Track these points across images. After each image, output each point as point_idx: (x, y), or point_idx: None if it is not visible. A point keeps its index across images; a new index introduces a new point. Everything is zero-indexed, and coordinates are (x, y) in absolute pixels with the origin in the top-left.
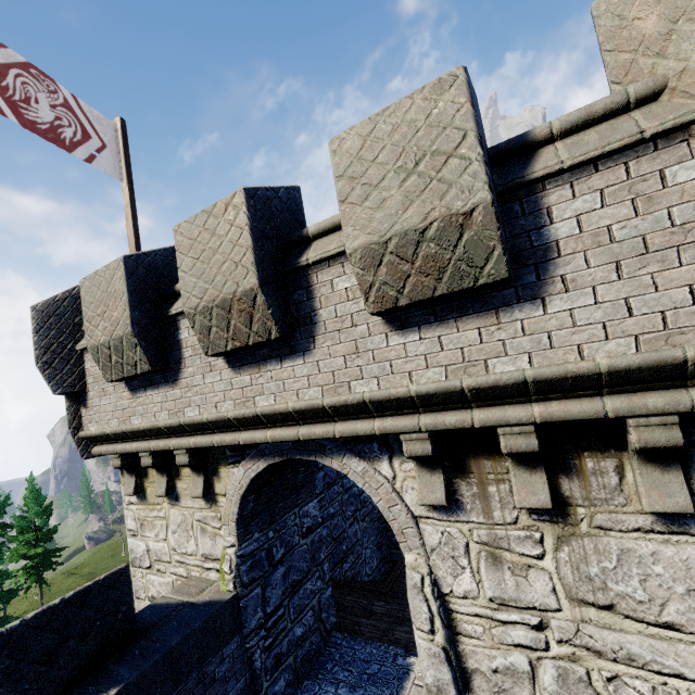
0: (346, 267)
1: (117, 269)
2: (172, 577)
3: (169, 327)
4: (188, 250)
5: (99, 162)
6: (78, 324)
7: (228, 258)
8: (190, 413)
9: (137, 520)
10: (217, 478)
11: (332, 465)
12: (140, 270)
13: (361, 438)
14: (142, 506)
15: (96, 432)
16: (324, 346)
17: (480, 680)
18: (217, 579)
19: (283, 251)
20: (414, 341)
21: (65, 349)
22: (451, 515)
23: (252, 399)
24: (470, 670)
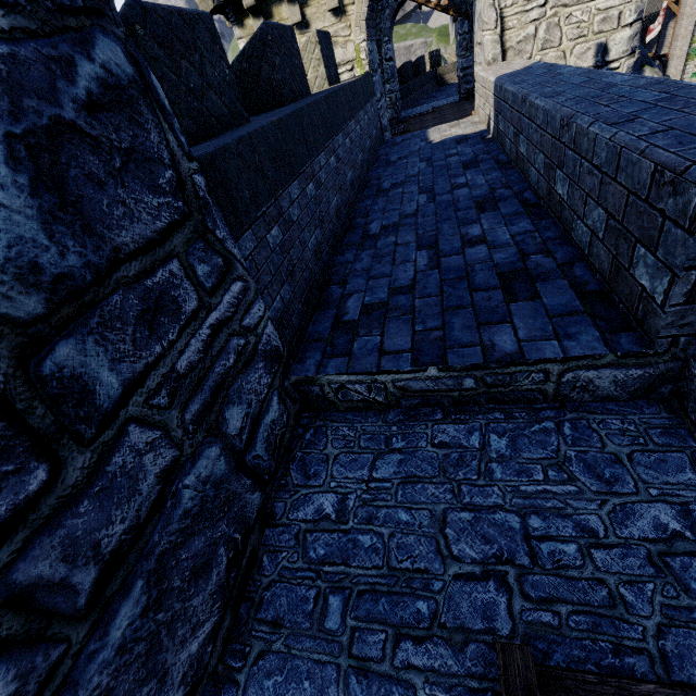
0: None
1: None
2: None
3: None
4: None
5: None
6: None
7: None
8: None
9: None
10: None
11: None
12: None
13: None
14: None
15: None
16: None
17: (511, 52)
18: (349, 78)
19: None
20: None
21: None
22: None
23: None
24: (507, 49)
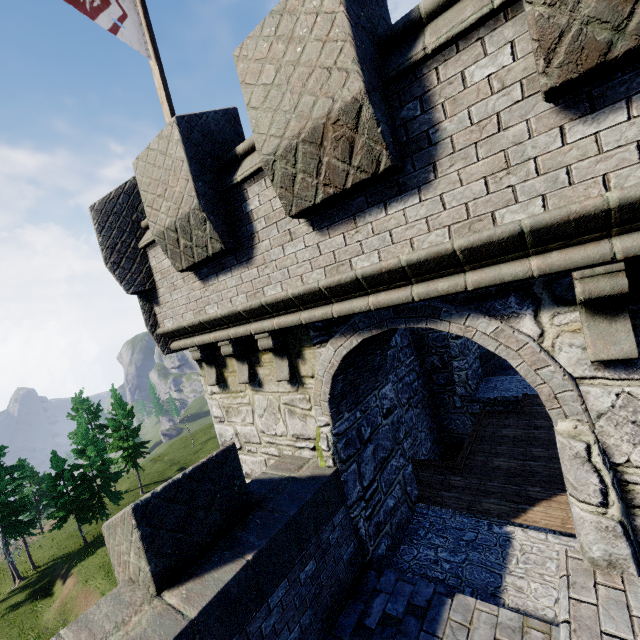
0: (489, 43)
1: (171, 135)
2: (263, 456)
3: (235, 200)
4: (257, 76)
5: (123, 34)
6: (136, 221)
7: (316, 66)
8: (271, 291)
9: (222, 408)
10: (302, 360)
11: (450, 329)
12: (195, 135)
13: (489, 293)
14: (225, 395)
15: (172, 327)
16: (450, 172)
17: None
18: (311, 457)
19: (380, 55)
20: (615, 125)
21: (129, 248)
22: (634, 372)
23: (347, 261)
24: None
